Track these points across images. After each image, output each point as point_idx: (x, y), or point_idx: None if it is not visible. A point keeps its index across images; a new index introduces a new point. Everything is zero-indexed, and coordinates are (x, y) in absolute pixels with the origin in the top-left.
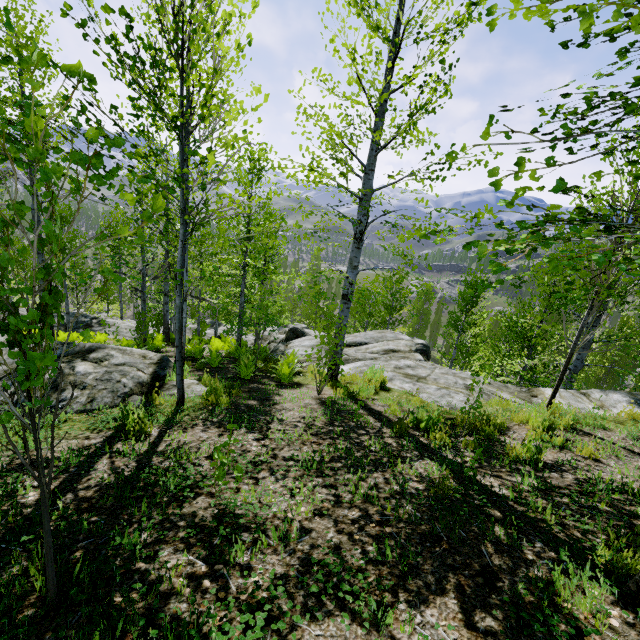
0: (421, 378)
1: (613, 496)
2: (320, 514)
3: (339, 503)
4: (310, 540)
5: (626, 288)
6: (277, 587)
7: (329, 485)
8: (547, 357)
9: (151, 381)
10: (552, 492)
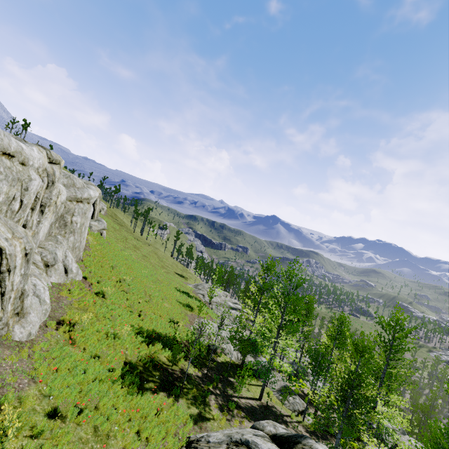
0: None
1: None
2: None
3: None
4: None
5: None
6: None
7: None
8: None
9: (301, 411)
10: None
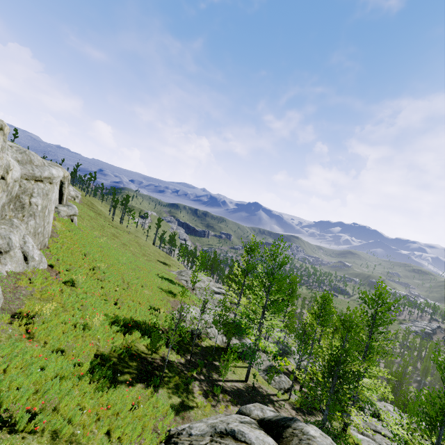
0: None
1: None
2: None
3: None
4: None
5: None
6: None
7: None
8: None
9: (287, 389)
10: None
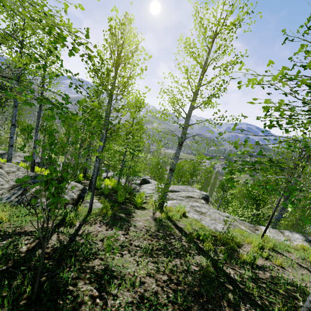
0: (203, 213)
1: (287, 287)
2: (149, 275)
3: (158, 271)
4: (144, 287)
5: (299, 185)
6: (128, 307)
7: (154, 262)
8: (265, 210)
9: (77, 198)
10: (258, 280)
